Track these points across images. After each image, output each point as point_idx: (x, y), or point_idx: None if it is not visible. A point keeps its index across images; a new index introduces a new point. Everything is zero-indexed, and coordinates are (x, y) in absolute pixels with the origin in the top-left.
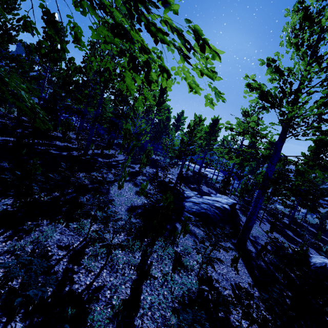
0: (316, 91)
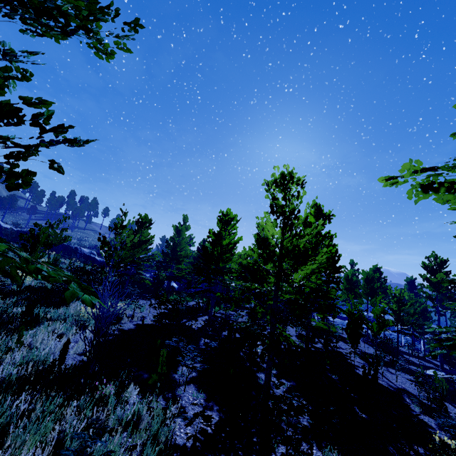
0: None
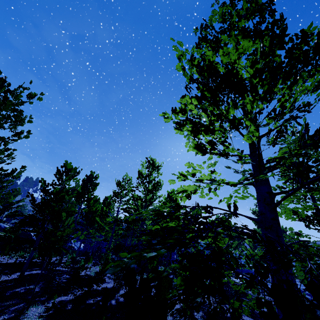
0: None
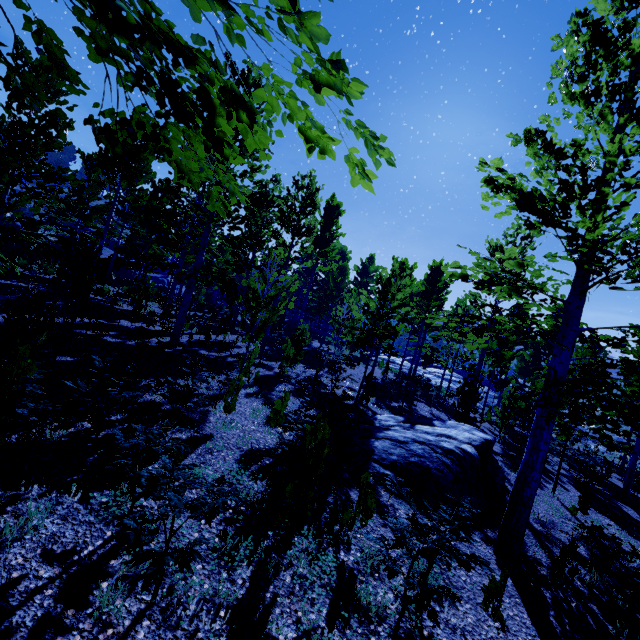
0: None
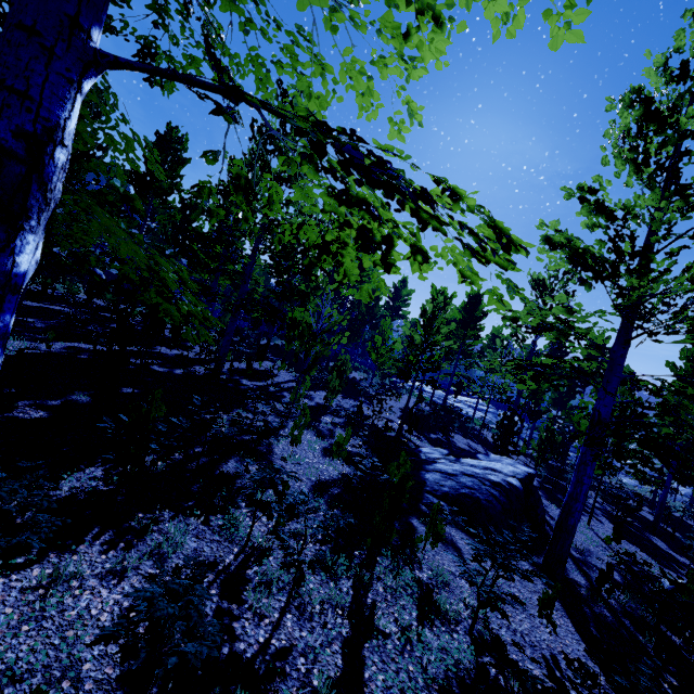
0: (684, 246)
